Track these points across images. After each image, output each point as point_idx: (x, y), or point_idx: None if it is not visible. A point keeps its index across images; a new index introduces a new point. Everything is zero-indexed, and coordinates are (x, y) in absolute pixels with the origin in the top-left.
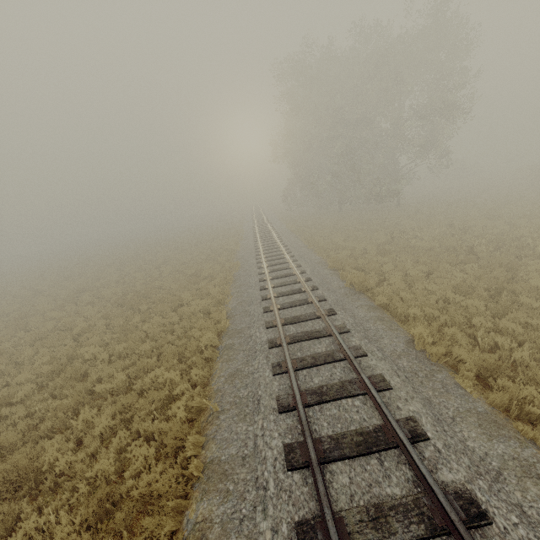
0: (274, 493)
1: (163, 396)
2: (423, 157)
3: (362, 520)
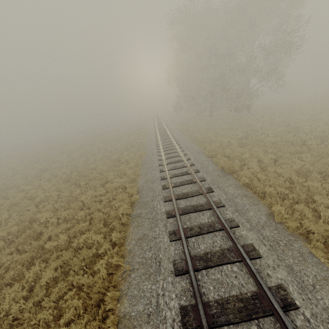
0: None
1: (91, 255)
2: (268, 79)
3: None
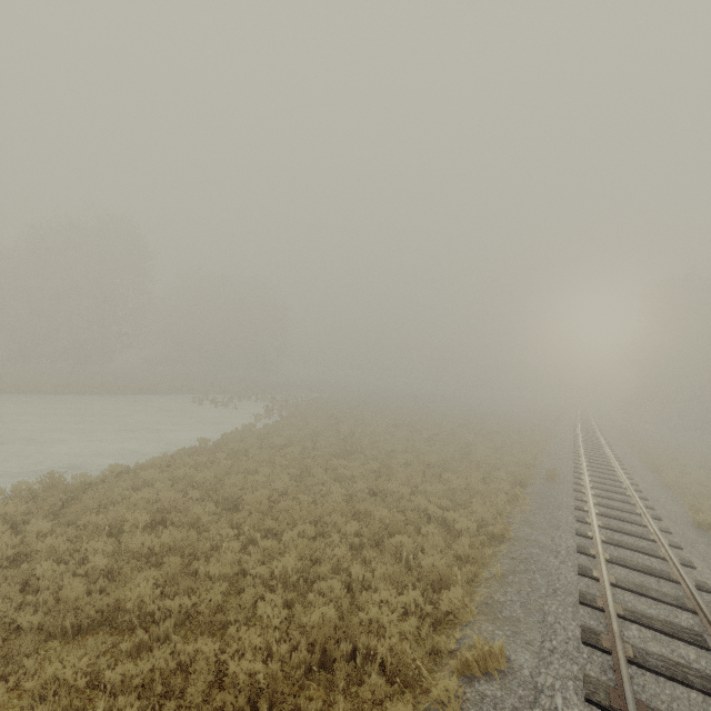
0: (567, 473)
1: (513, 454)
2: None
3: (597, 480)
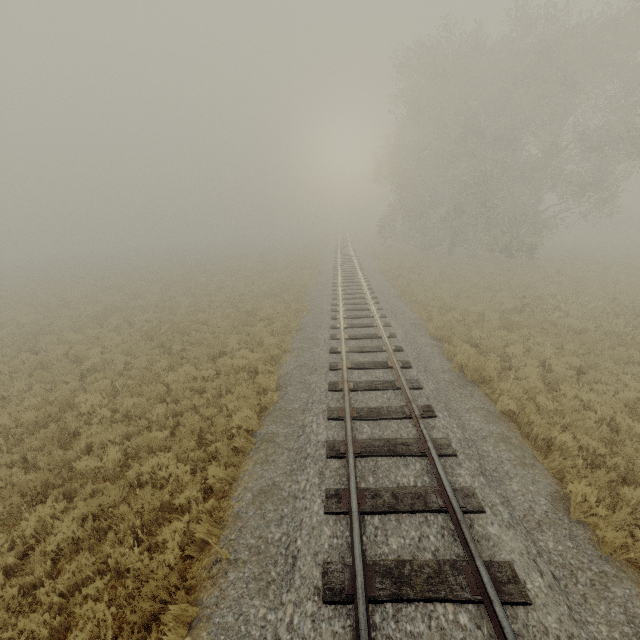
0: None
1: (158, 505)
2: (582, 198)
3: None
